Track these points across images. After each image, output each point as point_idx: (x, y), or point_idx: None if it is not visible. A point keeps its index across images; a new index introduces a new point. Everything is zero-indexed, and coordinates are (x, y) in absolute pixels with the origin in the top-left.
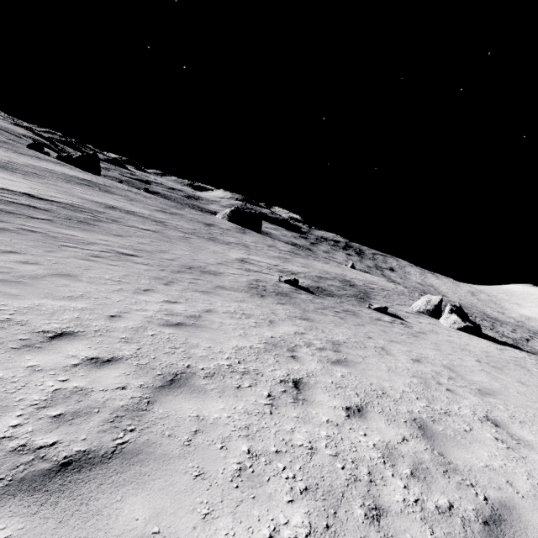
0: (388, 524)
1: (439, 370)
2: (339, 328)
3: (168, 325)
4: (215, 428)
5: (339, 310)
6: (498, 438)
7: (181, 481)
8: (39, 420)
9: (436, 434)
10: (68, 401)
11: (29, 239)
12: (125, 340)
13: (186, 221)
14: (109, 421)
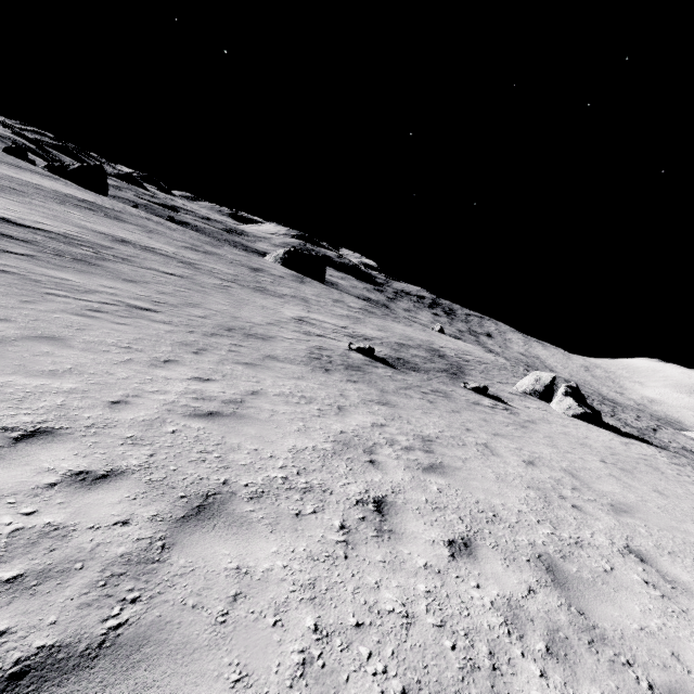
0: None
1: (559, 476)
2: (428, 416)
3: (197, 416)
4: (265, 588)
5: (427, 391)
6: (648, 581)
7: (210, 693)
8: None
9: (570, 578)
10: (33, 550)
11: None
12: (132, 442)
13: (225, 264)
14: (98, 585)
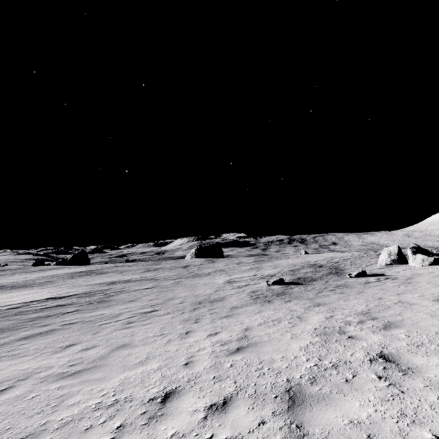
0: None
1: None
2: (349, 301)
3: (233, 353)
4: (379, 426)
5: (332, 288)
6: None
7: None
8: None
9: None
10: None
11: (74, 331)
12: (217, 379)
13: (168, 271)
14: None
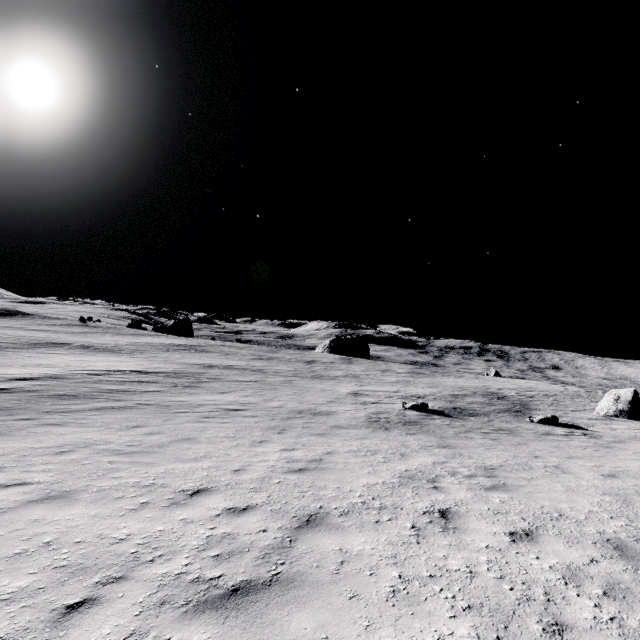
0: (574, 638)
1: None
2: (491, 451)
3: (291, 472)
4: (360, 558)
5: (488, 431)
6: None
7: (337, 601)
8: (203, 560)
9: None
10: (221, 544)
11: (147, 413)
12: (254, 490)
13: (284, 363)
14: (260, 557)
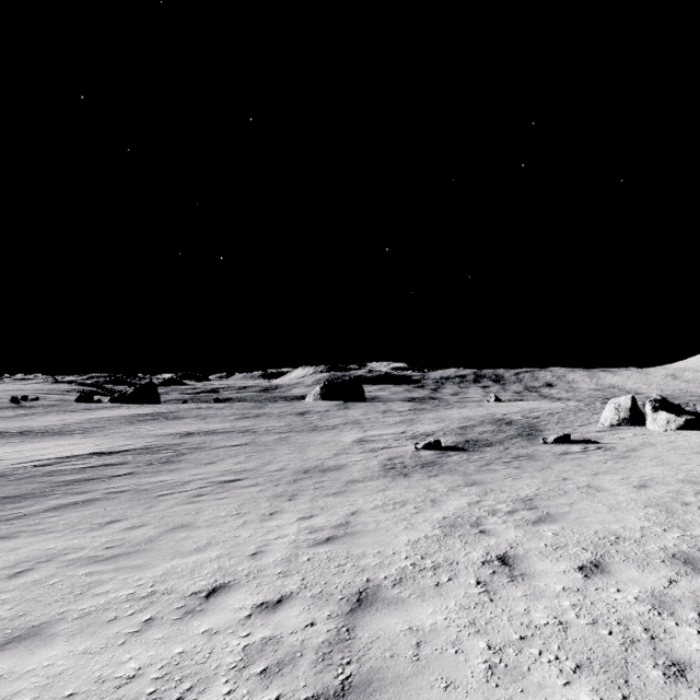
0: (698, 676)
1: (677, 488)
2: (519, 481)
3: (319, 544)
4: (437, 634)
5: (508, 459)
6: None
7: (431, 696)
8: (248, 681)
9: None
10: (264, 654)
11: (122, 502)
12: (283, 575)
13: (274, 419)
14: (319, 661)
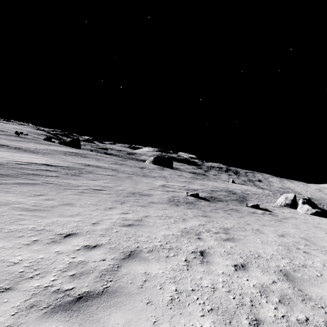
0: None
1: (297, 240)
2: (227, 220)
3: (124, 226)
4: (156, 278)
5: (226, 209)
6: None
7: (139, 305)
8: (64, 277)
9: (296, 278)
10: (77, 267)
11: (48, 187)
12: (102, 235)
13: (129, 167)
14: (98, 277)
